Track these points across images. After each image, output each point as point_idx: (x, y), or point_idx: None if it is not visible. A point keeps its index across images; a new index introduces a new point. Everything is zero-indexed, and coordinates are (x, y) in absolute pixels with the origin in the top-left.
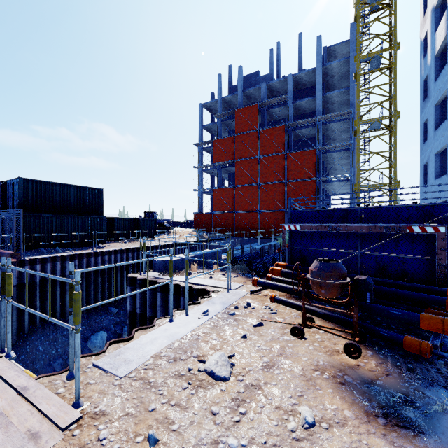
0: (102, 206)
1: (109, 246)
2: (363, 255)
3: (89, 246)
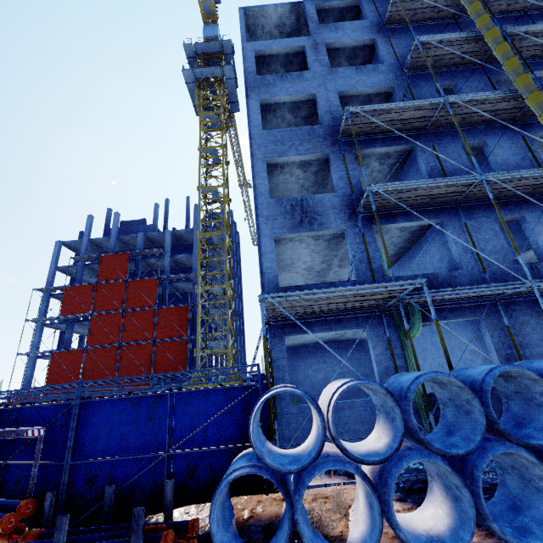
0: None
1: None
2: (10, 465)
3: None
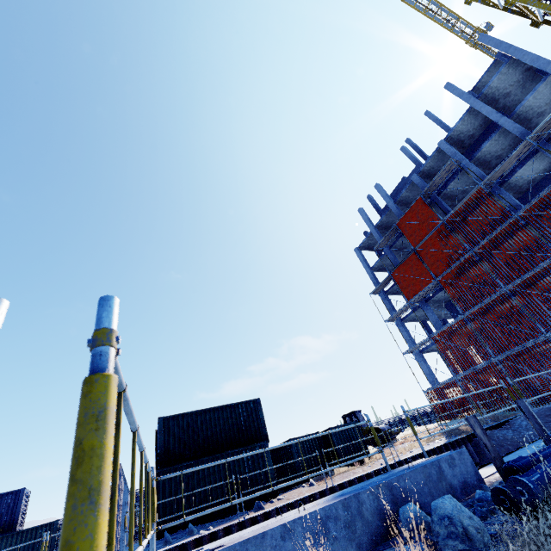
0: (264, 425)
1: (278, 500)
2: None
3: (253, 506)
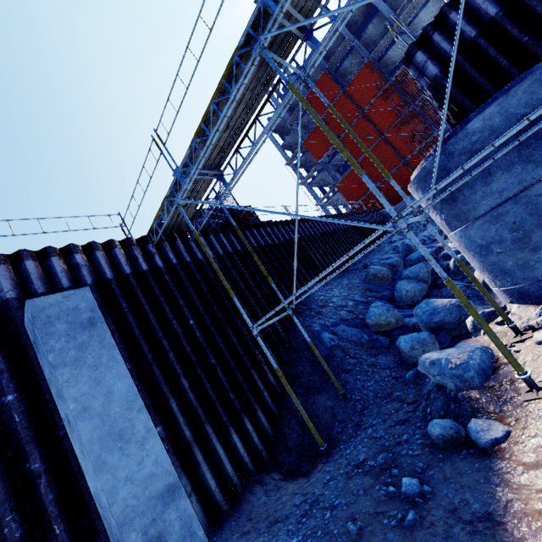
0: (259, 221)
1: None
2: None
3: None
